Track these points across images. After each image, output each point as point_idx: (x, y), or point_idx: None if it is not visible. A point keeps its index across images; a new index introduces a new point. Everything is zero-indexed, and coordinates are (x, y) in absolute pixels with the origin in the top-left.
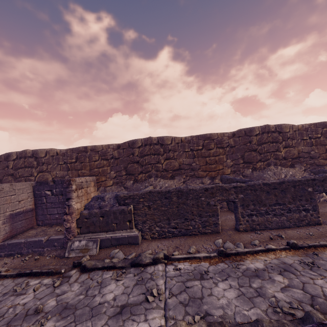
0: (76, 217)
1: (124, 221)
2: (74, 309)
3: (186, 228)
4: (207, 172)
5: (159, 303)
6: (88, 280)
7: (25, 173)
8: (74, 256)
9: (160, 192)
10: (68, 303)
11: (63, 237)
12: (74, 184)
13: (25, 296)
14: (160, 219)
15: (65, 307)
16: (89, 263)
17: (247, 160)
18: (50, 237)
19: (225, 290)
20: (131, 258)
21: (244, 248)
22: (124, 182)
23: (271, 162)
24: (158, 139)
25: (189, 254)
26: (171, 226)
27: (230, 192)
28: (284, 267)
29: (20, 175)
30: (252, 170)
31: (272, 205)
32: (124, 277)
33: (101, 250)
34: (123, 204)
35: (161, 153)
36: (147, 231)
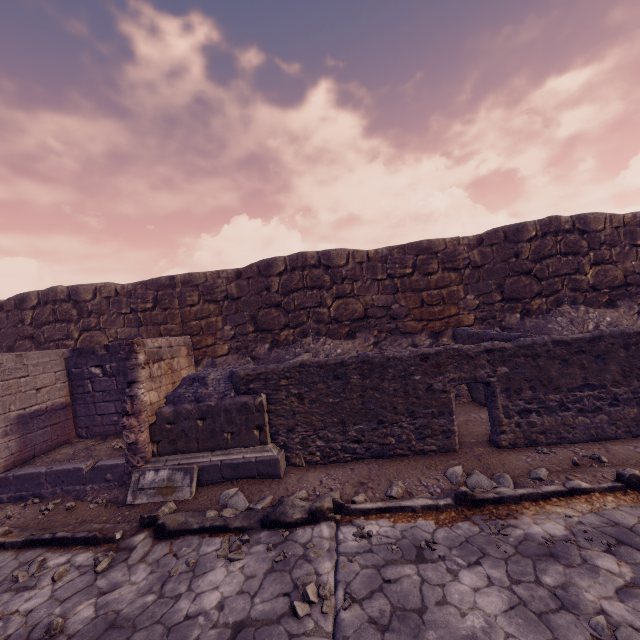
0: (148, 420)
1: (249, 428)
2: (130, 630)
3: (382, 441)
4: (425, 323)
5: (322, 621)
6: (169, 559)
7: (57, 333)
8: (145, 503)
9: (324, 365)
10: (120, 614)
11: (123, 463)
12: (143, 352)
13: (33, 593)
14: (324, 423)
15: (111, 623)
16: (173, 519)
17: (511, 294)
18: (98, 462)
19: (476, 591)
20: (263, 509)
21: (514, 486)
22: (253, 347)
23: (564, 298)
24: (319, 255)
25: (390, 501)
26: (349, 438)
27: (477, 362)
28: (616, 535)
29: (46, 337)
30: (521, 316)
31: (575, 390)
32: (245, 552)
33: (202, 490)
34: (245, 391)
35: (327, 285)
36: (299, 448)
